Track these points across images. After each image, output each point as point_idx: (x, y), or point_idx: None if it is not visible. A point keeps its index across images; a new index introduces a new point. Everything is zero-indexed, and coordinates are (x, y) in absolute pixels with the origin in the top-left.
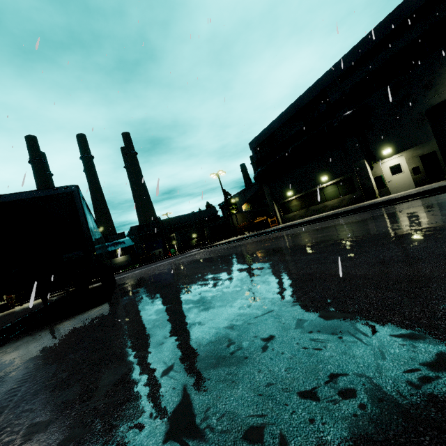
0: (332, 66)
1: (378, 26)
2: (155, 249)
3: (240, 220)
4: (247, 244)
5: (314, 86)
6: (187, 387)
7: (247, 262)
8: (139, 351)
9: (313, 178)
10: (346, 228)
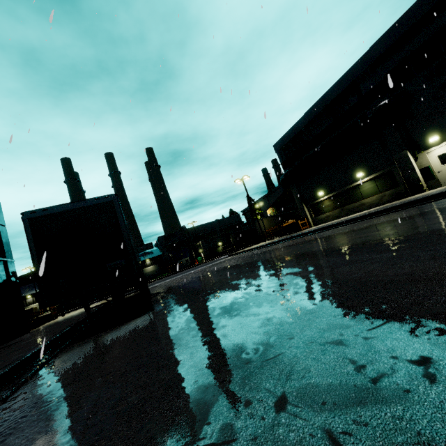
0: (362, 55)
1: (414, 5)
2: (182, 257)
3: (266, 225)
4: (282, 248)
5: (342, 79)
6: (336, 436)
7: (298, 265)
8: (220, 371)
9: (346, 176)
10: (409, 223)
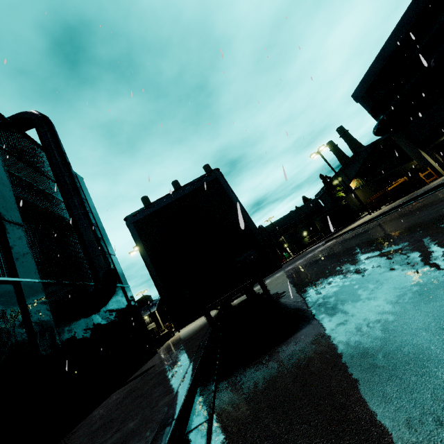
0: None
1: None
2: None
3: (361, 196)
4: (438, 201)
5: None
6: None
7: None
8: None
9: None
10: None
